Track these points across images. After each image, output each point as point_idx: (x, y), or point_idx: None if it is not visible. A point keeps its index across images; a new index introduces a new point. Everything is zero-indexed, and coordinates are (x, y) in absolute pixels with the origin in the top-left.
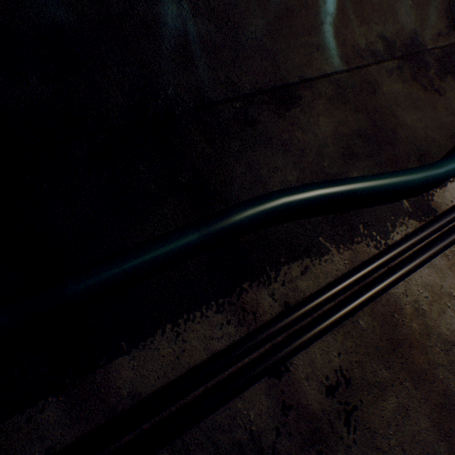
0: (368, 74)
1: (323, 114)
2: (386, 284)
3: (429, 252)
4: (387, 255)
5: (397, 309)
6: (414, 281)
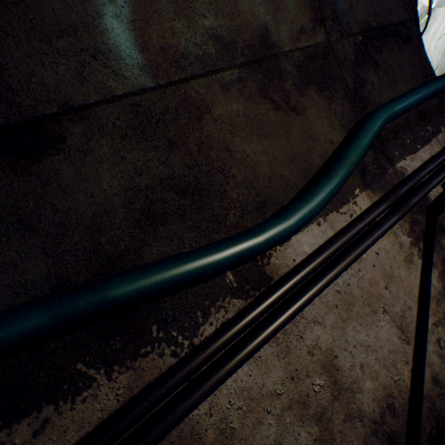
0: (191, 91)
1: (109, 159)
2: (157, 433)
3: (236, 358)
4: (171, 380)
5: (194, 440)
6: (225, 389)
